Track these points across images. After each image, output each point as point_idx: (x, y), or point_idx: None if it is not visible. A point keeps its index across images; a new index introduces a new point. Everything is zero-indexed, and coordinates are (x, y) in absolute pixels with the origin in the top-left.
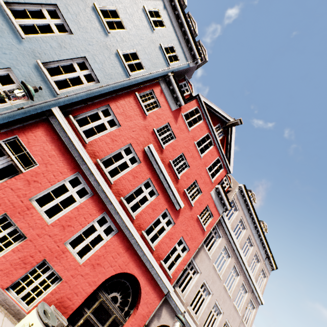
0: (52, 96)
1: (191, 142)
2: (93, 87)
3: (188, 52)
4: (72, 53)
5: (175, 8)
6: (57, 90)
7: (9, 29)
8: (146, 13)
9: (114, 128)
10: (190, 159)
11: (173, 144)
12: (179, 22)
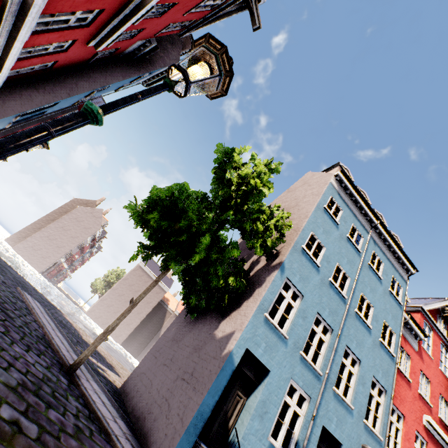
0: (379, 446)
1: (437, 371)
2: (387, 402)
3: (401, 269)
4: (368, 383)
5: (380, 234)
6: (381, 437)
7: (345, 409)
8: (372, 268)
9: (401, 423)
10: (445, 393)
11: (432, 391)
12: (386, 244)
